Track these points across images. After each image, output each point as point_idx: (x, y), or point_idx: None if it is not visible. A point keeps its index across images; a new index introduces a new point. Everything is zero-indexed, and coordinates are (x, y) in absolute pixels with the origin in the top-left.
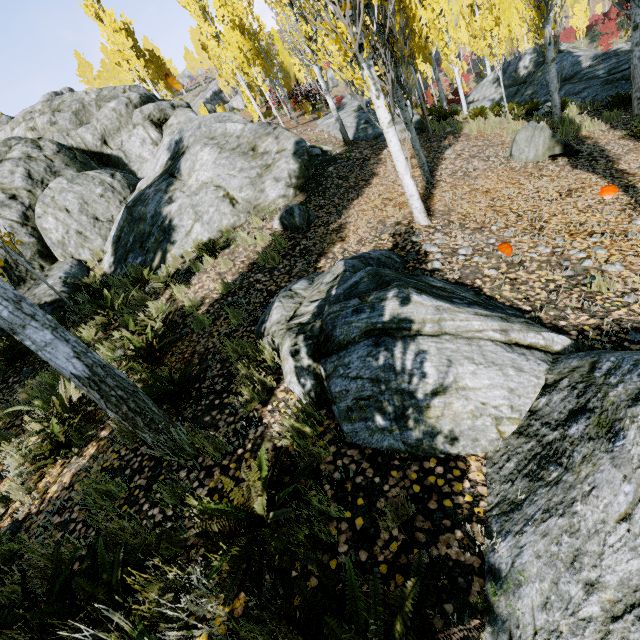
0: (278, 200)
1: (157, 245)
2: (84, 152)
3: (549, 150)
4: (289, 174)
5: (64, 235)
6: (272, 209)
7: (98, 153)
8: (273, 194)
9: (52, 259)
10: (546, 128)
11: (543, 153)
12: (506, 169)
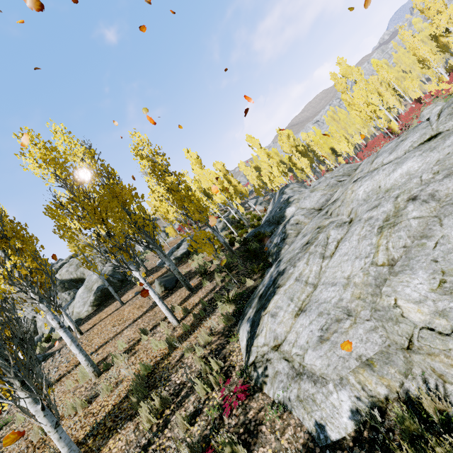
0: (85, 313)
1: (53, 331)
2: (76, 279)
3: (161, 289)
4: (90, 301)
5: (42, 323)
6: (82, 317)
7: (81, 278)
8: (83, 310)
9: (38, 333)
10: (157, 281)
11: (159, 290)
12: (145, 299)
